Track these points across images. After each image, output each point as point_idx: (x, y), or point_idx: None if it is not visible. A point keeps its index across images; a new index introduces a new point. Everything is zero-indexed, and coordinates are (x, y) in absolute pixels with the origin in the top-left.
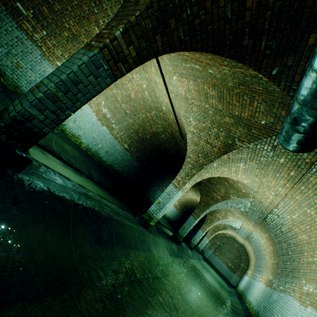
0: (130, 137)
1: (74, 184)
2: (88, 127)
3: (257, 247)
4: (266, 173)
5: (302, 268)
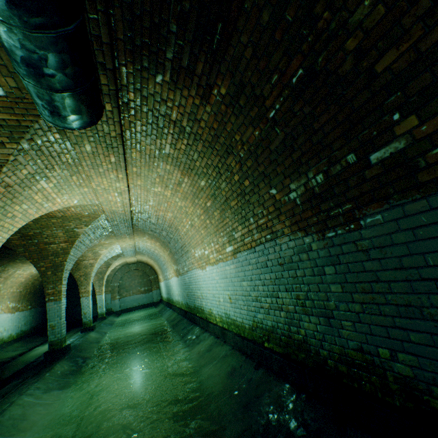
0: None
1: None
2: None
3: (150, 252)
4: (89, 175)
5: (186, 241)
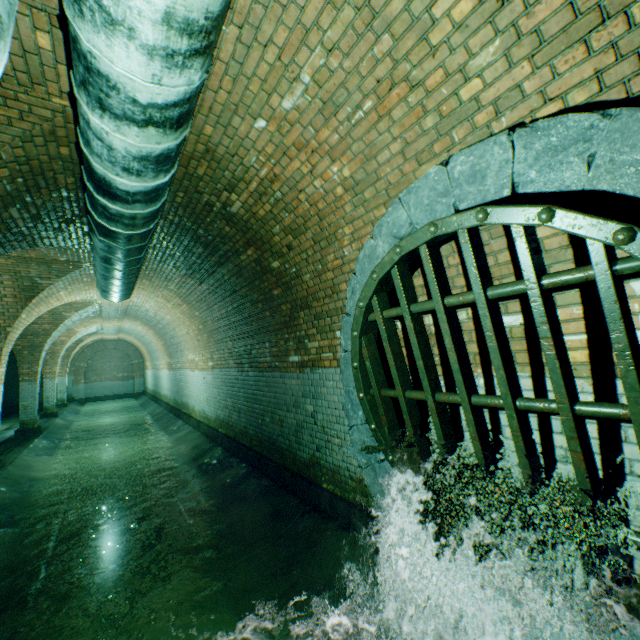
0: None
1: None
2: None
3: (140, 334)
4: None
5: (182, 341)
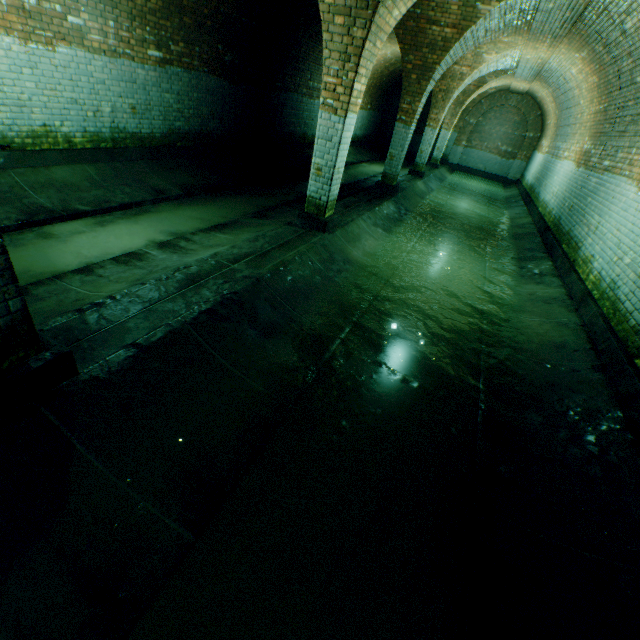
0: (139, 18)
1: (157, 283)
2: (33, 87)
3: (562, 87)
4: None
5: None
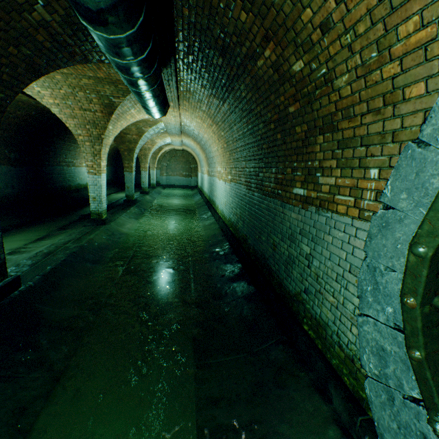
0: None
1: (31, 259)
2: None
3: (193, 148)
4: None
5: (214, 156)
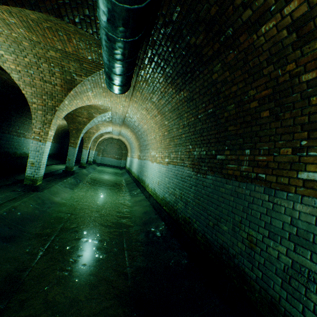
0: None
1: None
2: None
3: (128, 138)
4: (111, 95)
5: (149, 143)
